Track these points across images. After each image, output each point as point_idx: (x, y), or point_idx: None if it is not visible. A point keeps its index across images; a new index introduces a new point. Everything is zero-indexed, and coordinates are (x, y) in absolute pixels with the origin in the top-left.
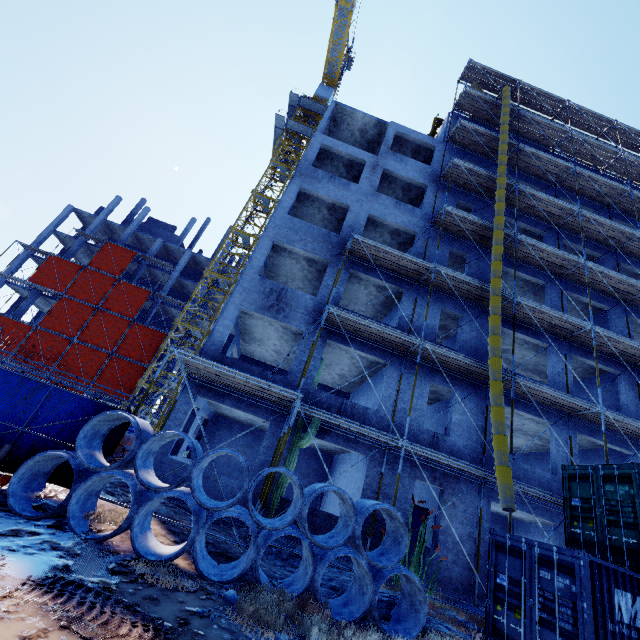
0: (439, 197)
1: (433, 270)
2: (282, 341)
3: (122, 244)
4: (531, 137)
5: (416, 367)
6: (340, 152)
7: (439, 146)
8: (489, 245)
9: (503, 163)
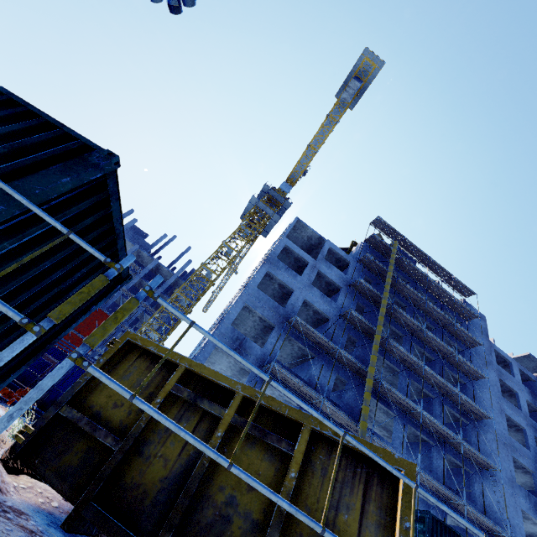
0: (347, 297)
1: (337, 351)
2: (229, 369)
3: None
4: (405, 271)
5: None
6: (295, 252)
7: (353, 263)
8: (371, 338)
9: (387, 290)
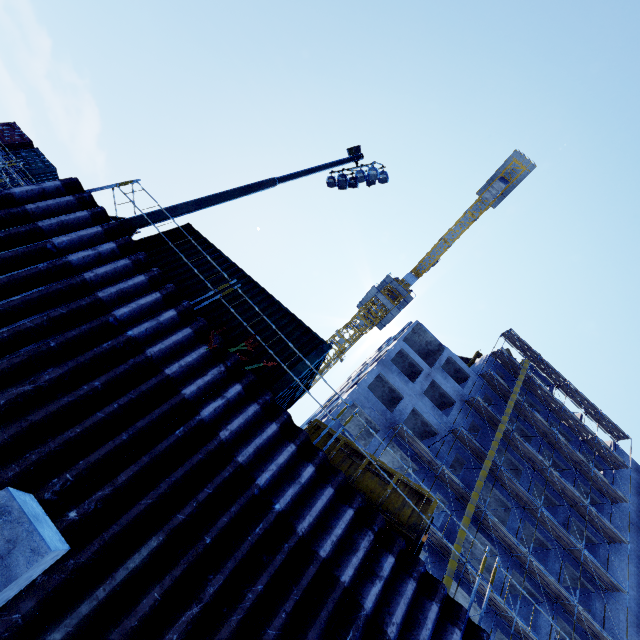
0: (461, 413)
1: (440, 468)
2: None
3: None
4: (537, 395)
5: None
6: (410, 357)
7: (473, 377)
8: (482, 463)
9: (507, 414)
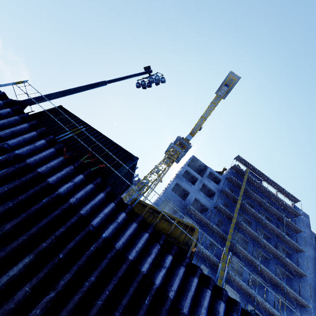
0: (219, 198)
1: (211, 225)
2: None
3: None
4: (254, 185)
5: (199, 256)
6: (191, 173)
7: (223, 179)
8: (232, 221)
9: (241, 195)
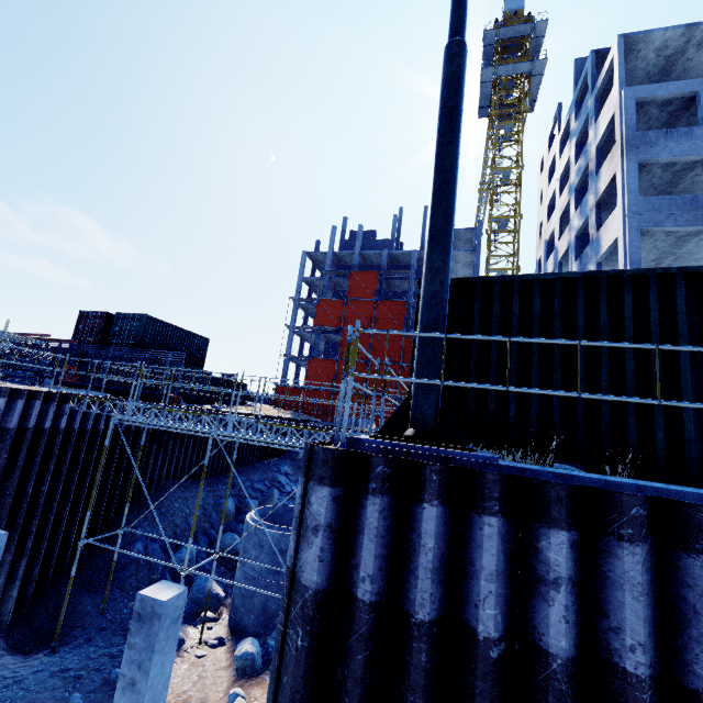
0: None
1: None
2: None
3: (357, 268)
4: None
5: None
6: (659, 97)
7: None
8: None
9: None
